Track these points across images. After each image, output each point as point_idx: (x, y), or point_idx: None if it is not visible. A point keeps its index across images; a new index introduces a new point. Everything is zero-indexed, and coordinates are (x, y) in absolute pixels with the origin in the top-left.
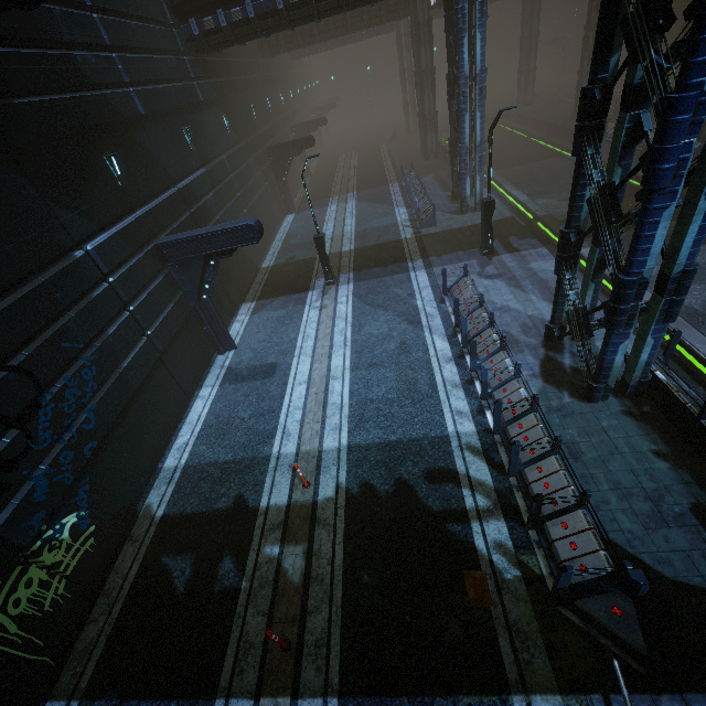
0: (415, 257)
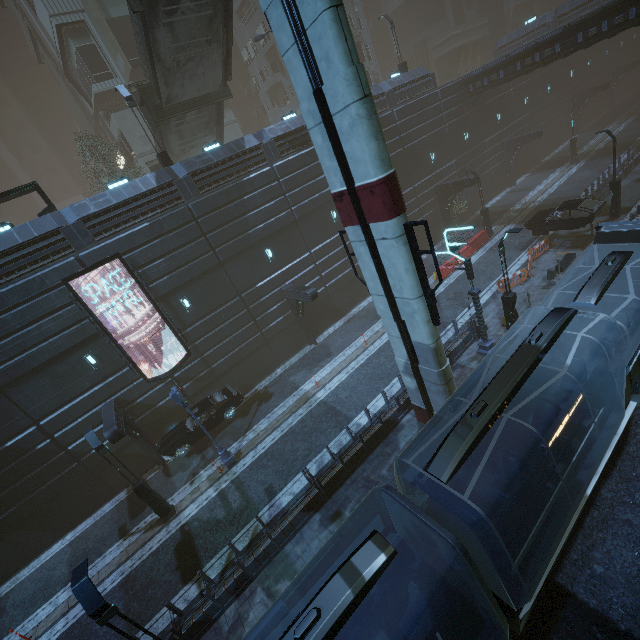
0: (632, 148)
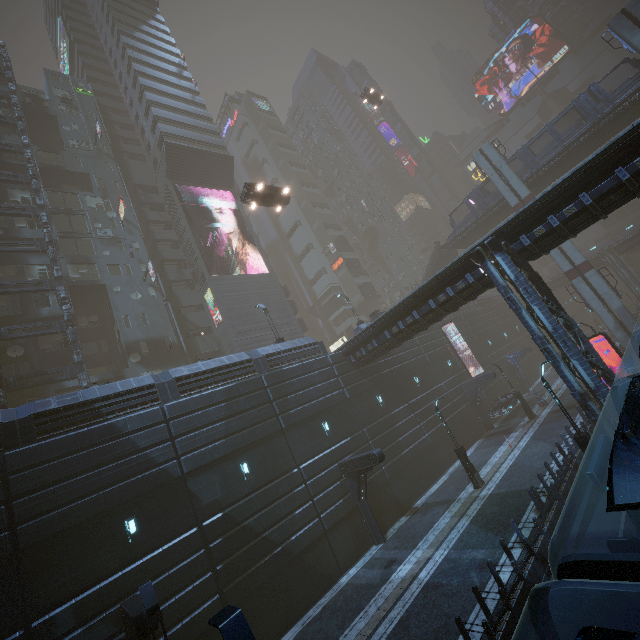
0: None
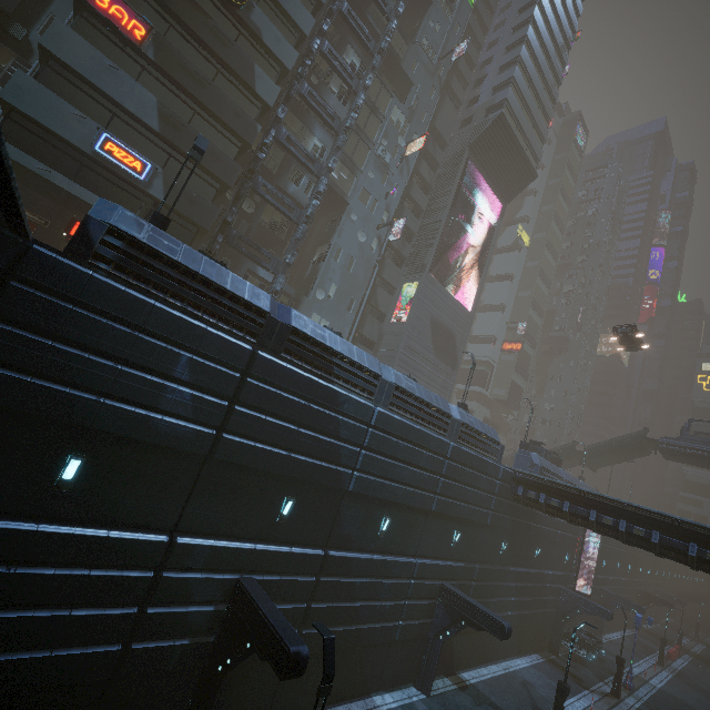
0: None
